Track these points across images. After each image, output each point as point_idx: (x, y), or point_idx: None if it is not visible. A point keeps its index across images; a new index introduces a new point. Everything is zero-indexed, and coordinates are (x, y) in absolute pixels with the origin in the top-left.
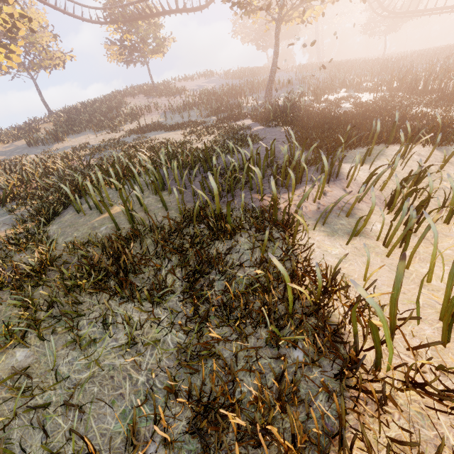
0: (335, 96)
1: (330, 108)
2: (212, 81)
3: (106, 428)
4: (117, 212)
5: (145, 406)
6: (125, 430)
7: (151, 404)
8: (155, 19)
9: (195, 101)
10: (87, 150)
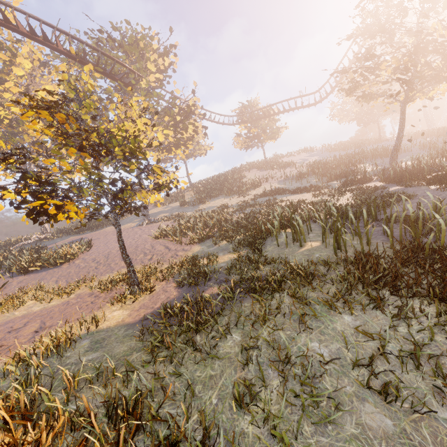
0: None
1: None
2: (314, 155)
3: None
4: (315, 246)
5: None
6: None
7: None
8: (273, 116)
9: (308, 171)
10: (229, 209)
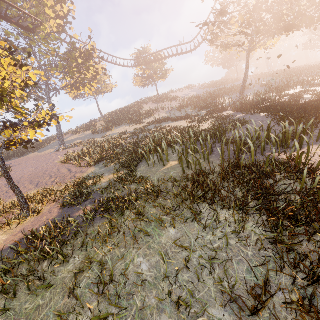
0: (293, 91)
1: (296, 99)
2: (193, 91)
3: (241, 276)
4: (174, 165)
5: (259, 268)
6: (254, 280)
7: (263, 268)
8: (162, 60)
9: (187, 103)
10: (128, 135)
